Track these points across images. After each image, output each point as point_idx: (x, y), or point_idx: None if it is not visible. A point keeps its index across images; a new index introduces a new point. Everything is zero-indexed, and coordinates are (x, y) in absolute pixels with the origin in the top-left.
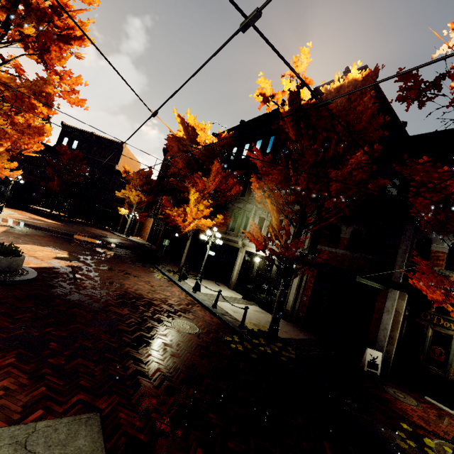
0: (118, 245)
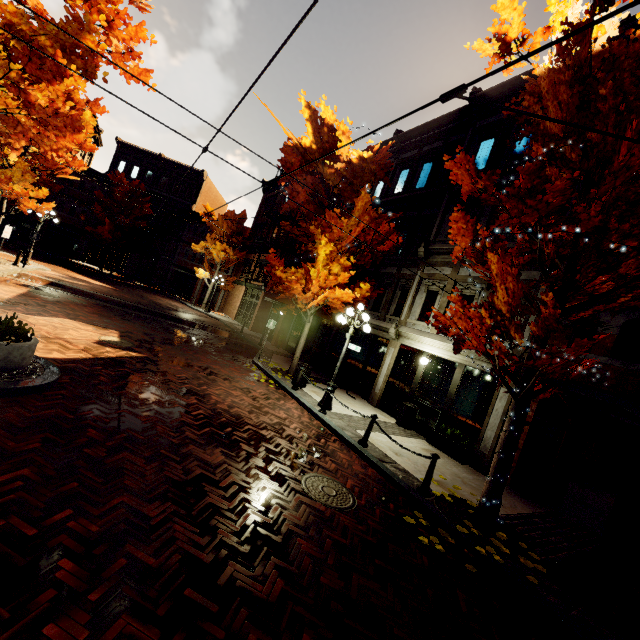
0: (194, 324)
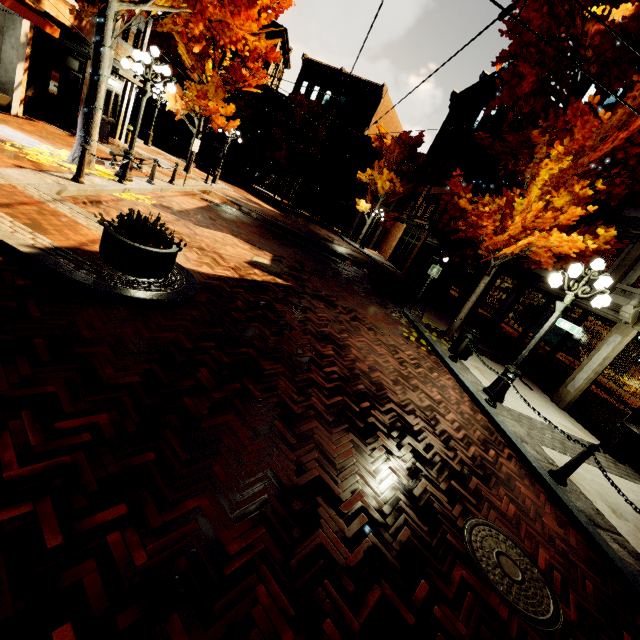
0: (346, 259)
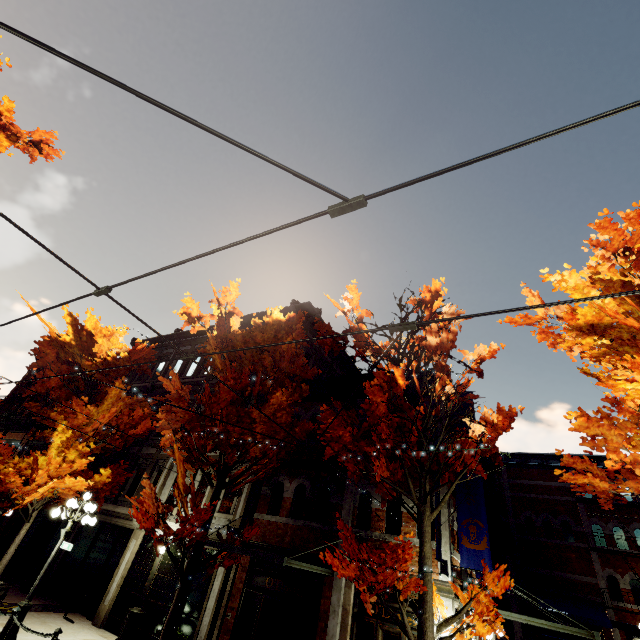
0: None
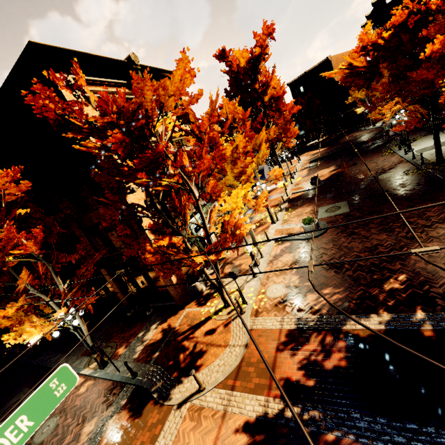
0: (363, 143)
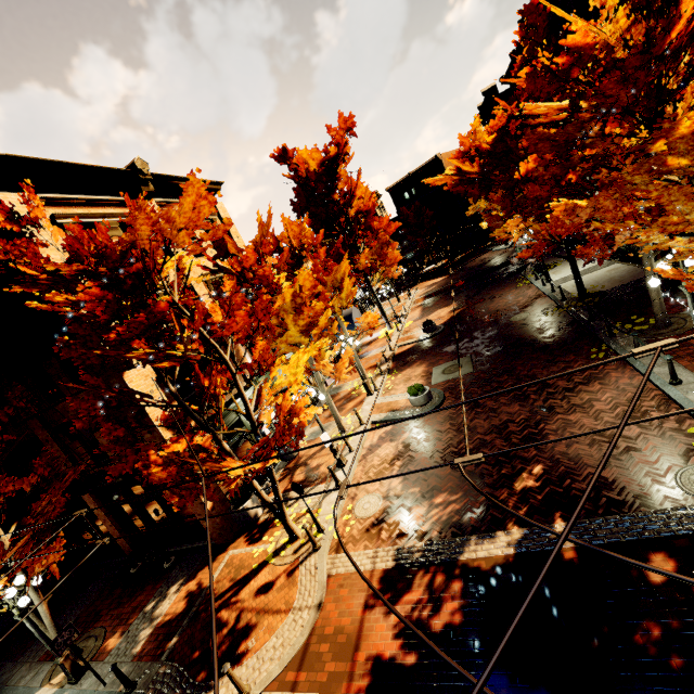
0: (493, 269)
